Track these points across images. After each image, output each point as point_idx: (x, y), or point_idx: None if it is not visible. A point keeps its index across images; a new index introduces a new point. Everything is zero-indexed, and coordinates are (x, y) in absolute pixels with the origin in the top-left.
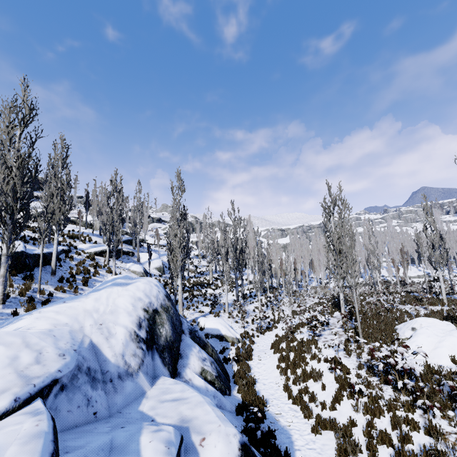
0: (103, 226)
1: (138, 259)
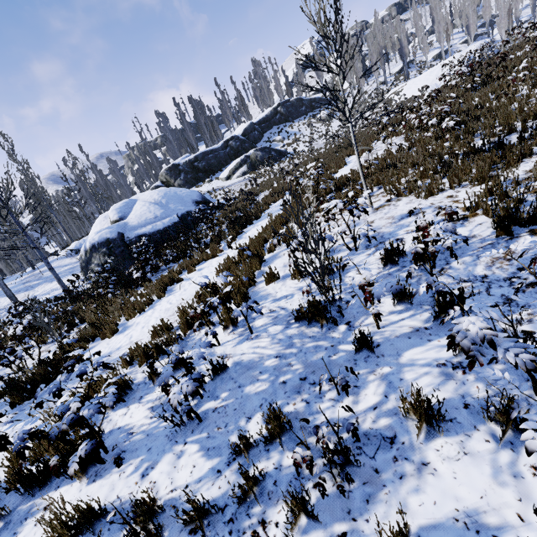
0: (465, 26)
1: (489, 36)
